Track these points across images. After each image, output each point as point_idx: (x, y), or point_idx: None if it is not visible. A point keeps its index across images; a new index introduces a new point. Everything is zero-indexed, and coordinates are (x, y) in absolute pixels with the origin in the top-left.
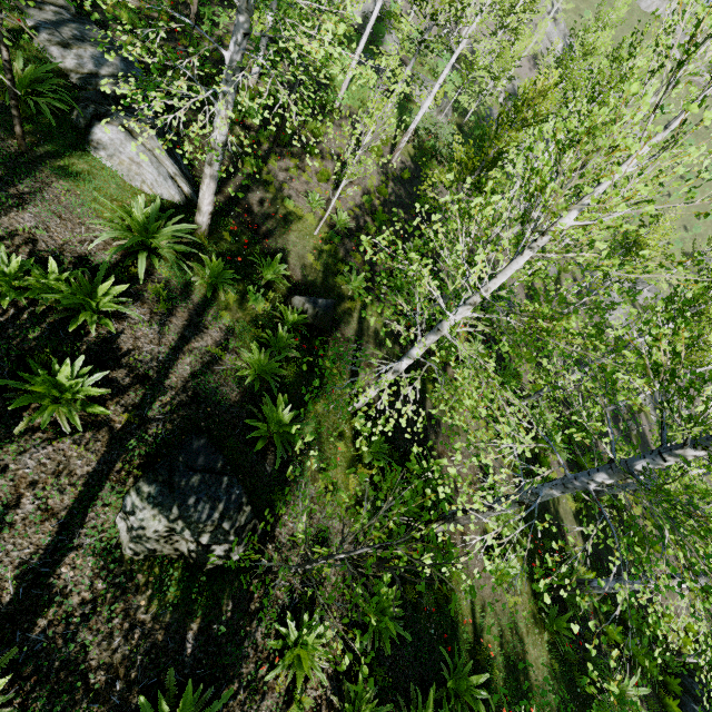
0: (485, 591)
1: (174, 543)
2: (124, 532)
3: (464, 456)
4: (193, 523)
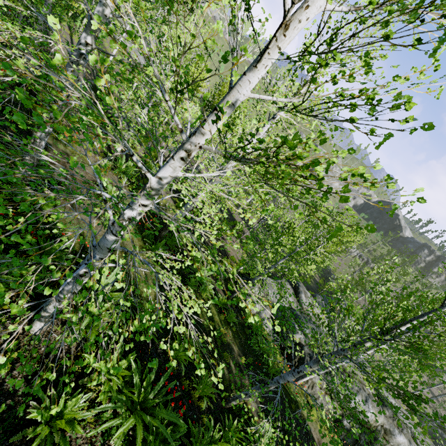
0: (97, 232)
1: None
2: None
3: (79, 169)
4: None
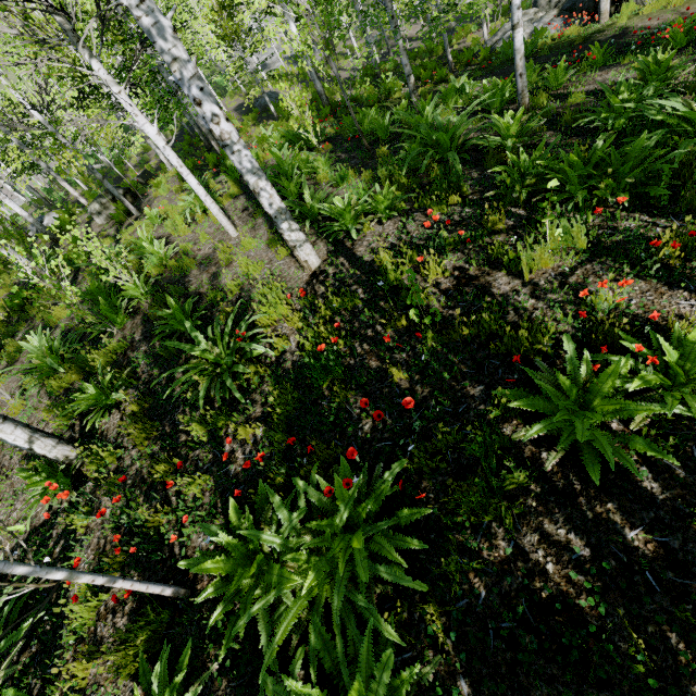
0: None
1: (110, 209)
2: (100, 221)
3: None
4: (101, 196)
